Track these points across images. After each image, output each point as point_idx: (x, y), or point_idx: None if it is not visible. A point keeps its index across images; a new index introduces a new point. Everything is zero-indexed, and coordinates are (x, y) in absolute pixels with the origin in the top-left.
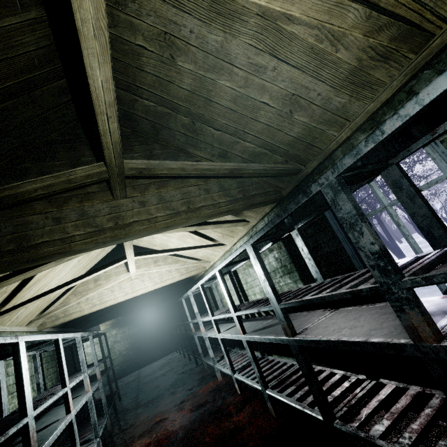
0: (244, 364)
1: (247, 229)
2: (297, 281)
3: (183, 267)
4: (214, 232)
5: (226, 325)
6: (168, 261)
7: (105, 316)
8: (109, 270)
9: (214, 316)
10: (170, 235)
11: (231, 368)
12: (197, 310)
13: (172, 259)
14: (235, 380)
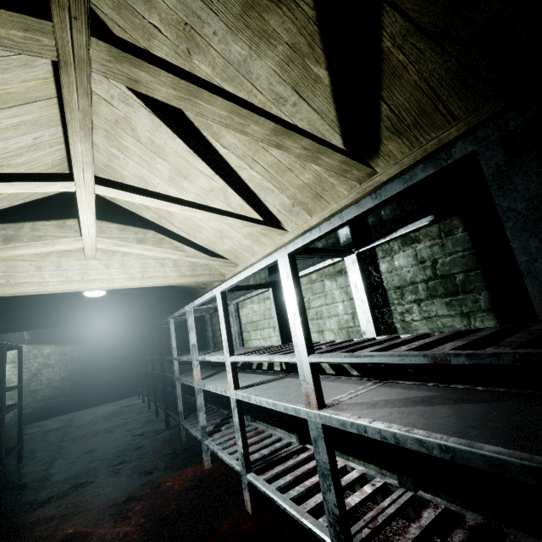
0: (265, 454)
1: (359, 192)
2: (477, 313)
3: (187, 265)
4: (280, 191)
5: (243, 375)
6: (164, 247)
7: (30, 321)
8: (43, 228)
9: (236, 356)
10: (184, 185)
11: (245, 461)
12: (195, 340)
13: (172, 246)
14: (246, 485)
